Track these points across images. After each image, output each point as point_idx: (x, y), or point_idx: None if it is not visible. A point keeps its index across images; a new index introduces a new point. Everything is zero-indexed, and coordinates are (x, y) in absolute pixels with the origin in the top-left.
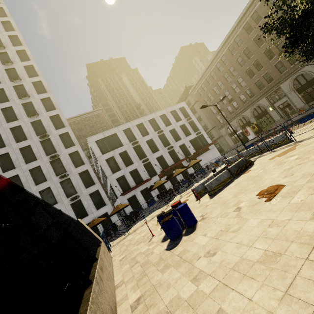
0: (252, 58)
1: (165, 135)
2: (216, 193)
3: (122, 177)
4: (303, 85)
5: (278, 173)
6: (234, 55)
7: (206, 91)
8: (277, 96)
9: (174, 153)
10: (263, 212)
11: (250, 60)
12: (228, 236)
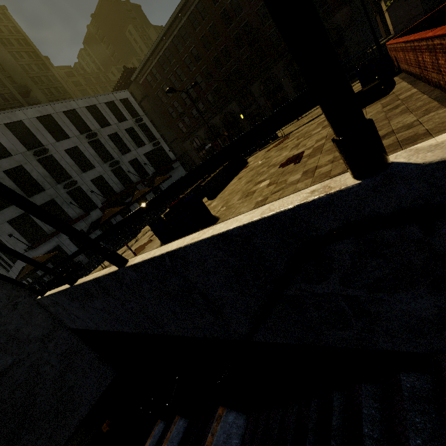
0: (220, 41)
1: (101, 142)
2: (217, 194)
3: (22, 218)
4: (272, 91)
5: (288, 151)
6: (198, 31)
7: (160, 80)
8: (248, 101)
9: (123, 173)
10: (300, 169)
11: (218, 44)
12: (275, 196)
